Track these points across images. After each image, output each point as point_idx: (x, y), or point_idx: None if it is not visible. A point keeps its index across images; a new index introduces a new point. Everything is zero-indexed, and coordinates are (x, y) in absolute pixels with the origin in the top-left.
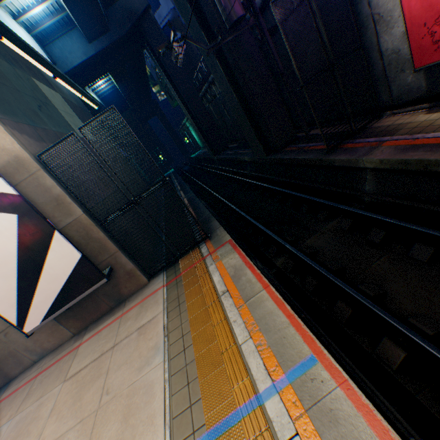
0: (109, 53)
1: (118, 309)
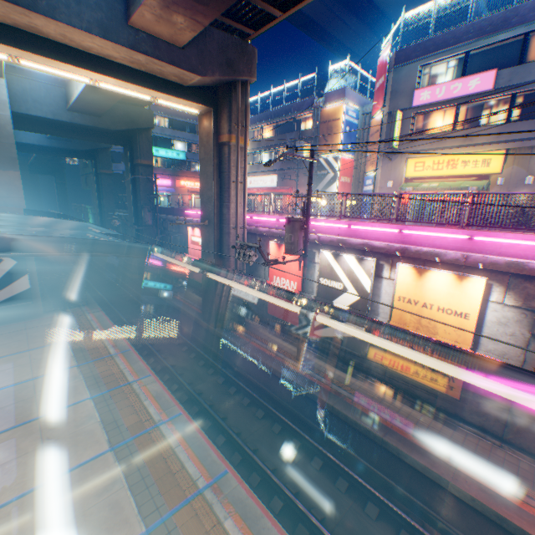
0: (60, 149)
1: (21, 320)
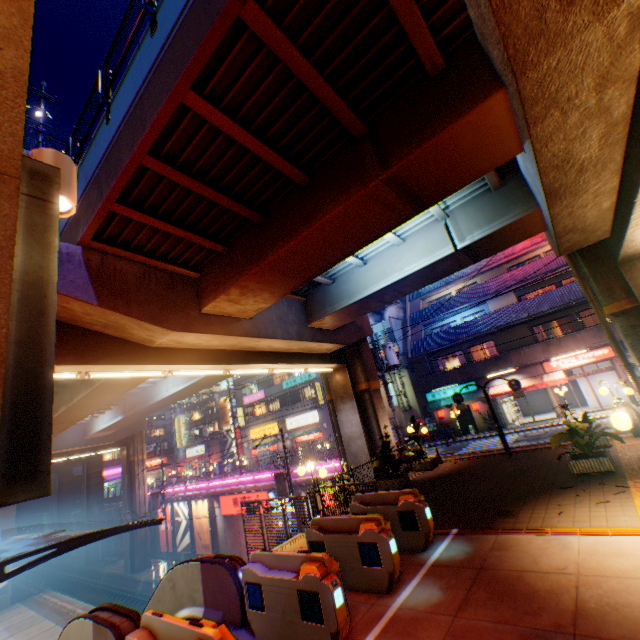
0: None
1: None
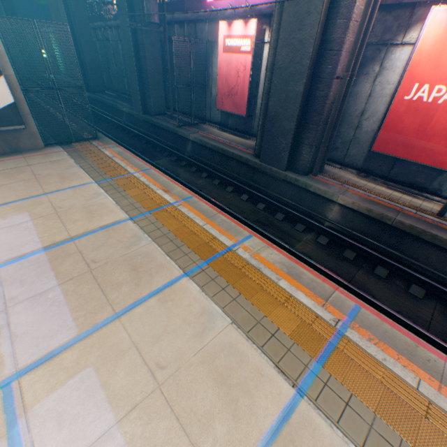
0: None
1: (16, 155)
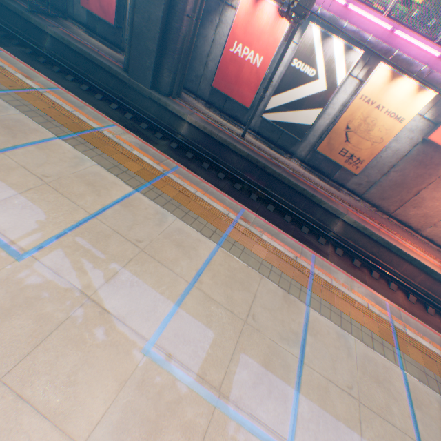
0: None
1: None
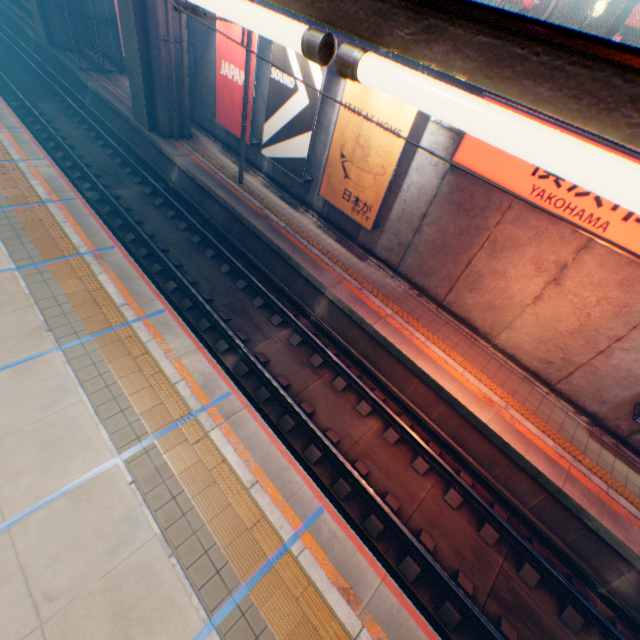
0: None
1: None
